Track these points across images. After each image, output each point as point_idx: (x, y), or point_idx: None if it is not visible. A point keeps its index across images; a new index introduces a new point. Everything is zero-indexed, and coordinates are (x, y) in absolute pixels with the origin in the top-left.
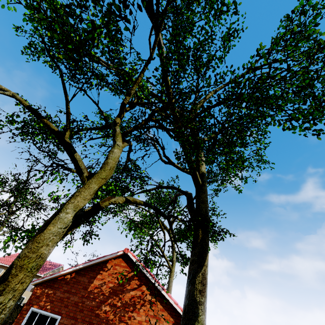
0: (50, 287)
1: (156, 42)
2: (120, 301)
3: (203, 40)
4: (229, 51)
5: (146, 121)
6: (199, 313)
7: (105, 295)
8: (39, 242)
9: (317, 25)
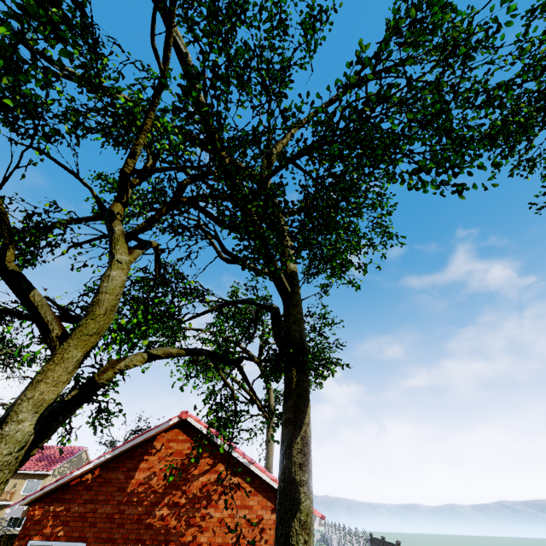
0: (57, 502)
1: (168, 47)
2: (184, 497)
3: (269, 30)
4: (316, 49)
5: (169, 206)
6: (302, 499)
7: (158, 493)
8: None
9: (447, 5)
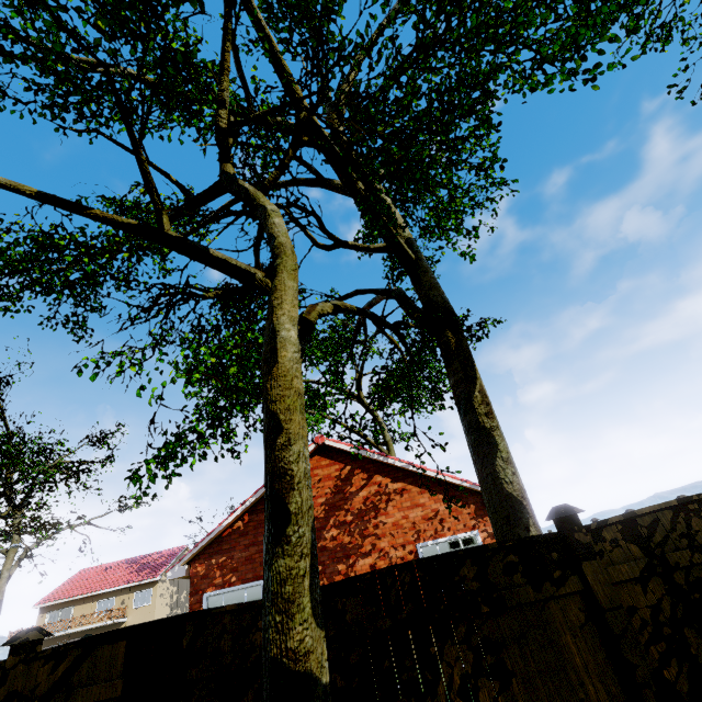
0: (216, 554)
1: None
2: (349, 514)
3: None
4: None
5: (294, 147)
6: (498, 441)
7: (320, 518)
8: (285, 376)
9: None
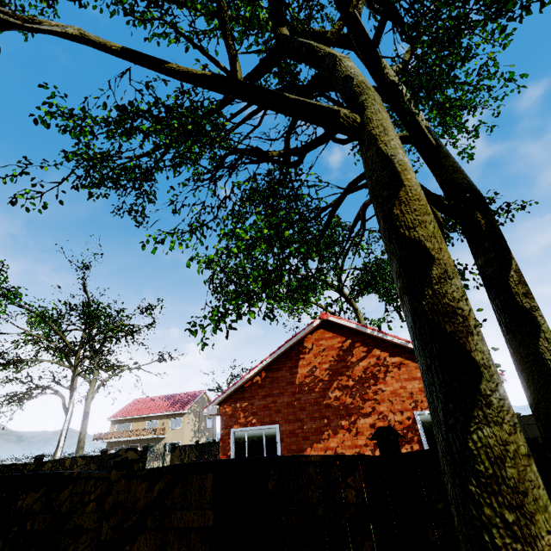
0: (240, 400)
1: None
2: (350, 380)
3: None
4: None
5: None
6: (540, 321)
7: (325, 381)
8: (418, 200)
9: None
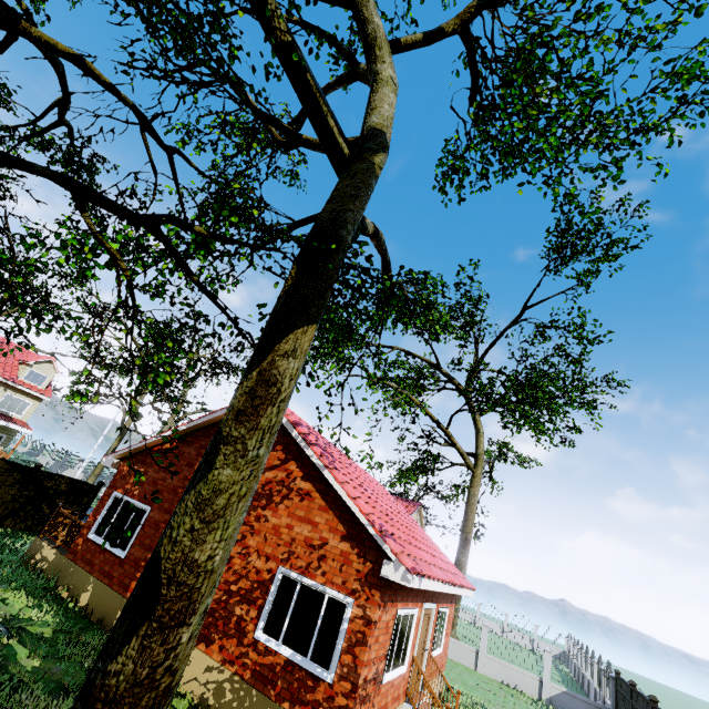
0: (140, 463)
1: None
2: None
3: None
4: None
5: None
6: (217, 463)
7: None
8: None
9: None
